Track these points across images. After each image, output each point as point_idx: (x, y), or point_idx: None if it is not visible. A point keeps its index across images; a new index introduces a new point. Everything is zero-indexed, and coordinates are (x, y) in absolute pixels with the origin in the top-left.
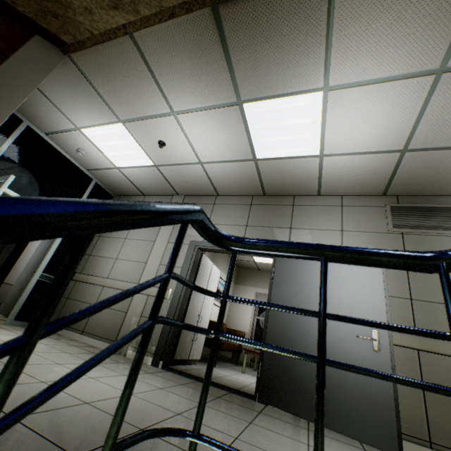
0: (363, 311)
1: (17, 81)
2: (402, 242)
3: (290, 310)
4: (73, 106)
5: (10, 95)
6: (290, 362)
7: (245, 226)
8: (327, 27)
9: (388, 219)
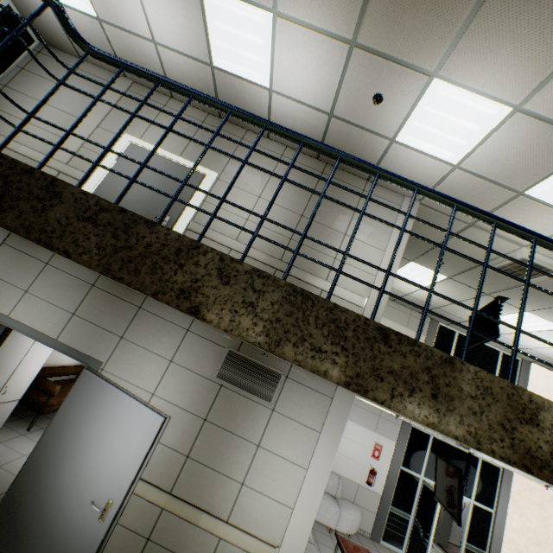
0: (115, 476)
1: None
2: (216, 395)
3: None
4: None
5: None
6: (31, 504)
7: (72, 314)
8: None
9: (219, 365)
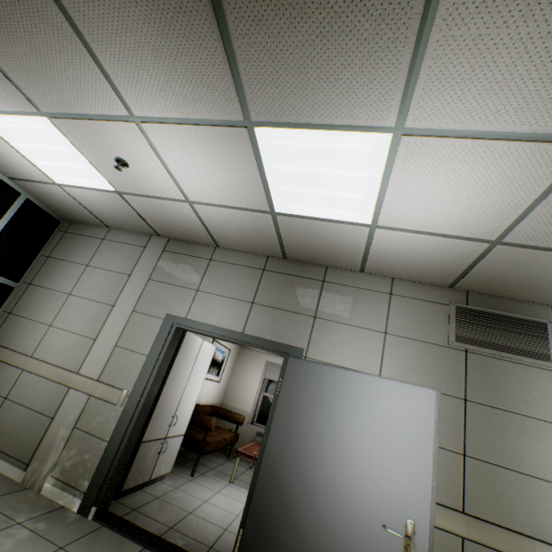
0: (398, 484)
1: None
2: (465, 365)
3: None
4: None
5: None
6: (283, 543)
7: (251, 303)
8: (423, 13)
9: (451, 326)
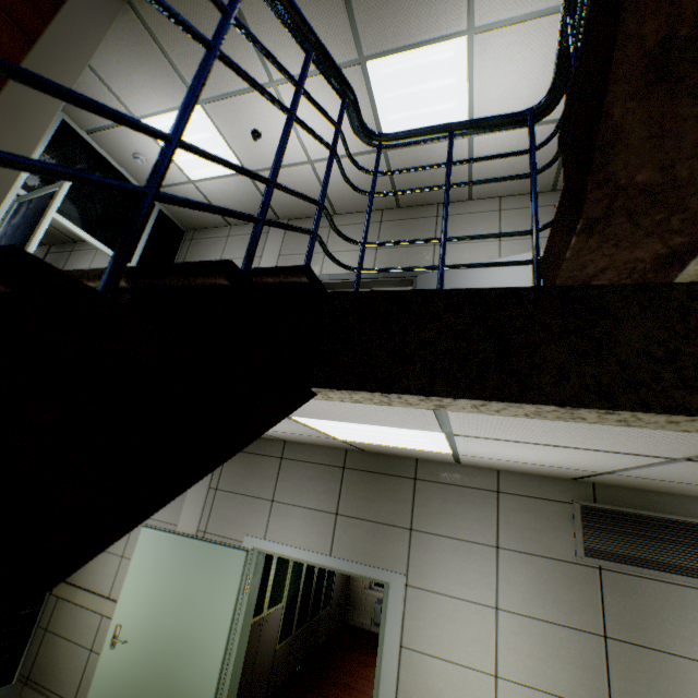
0: None
1: (78, 35)
2: None
3: (426, 167)
4: (131, 83)
5: (74, 55)
6: None
7: (375, 250)
8: None
9: None
